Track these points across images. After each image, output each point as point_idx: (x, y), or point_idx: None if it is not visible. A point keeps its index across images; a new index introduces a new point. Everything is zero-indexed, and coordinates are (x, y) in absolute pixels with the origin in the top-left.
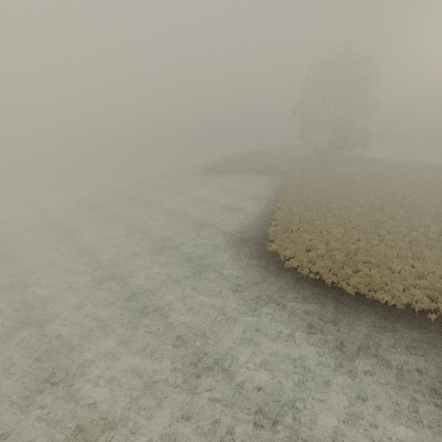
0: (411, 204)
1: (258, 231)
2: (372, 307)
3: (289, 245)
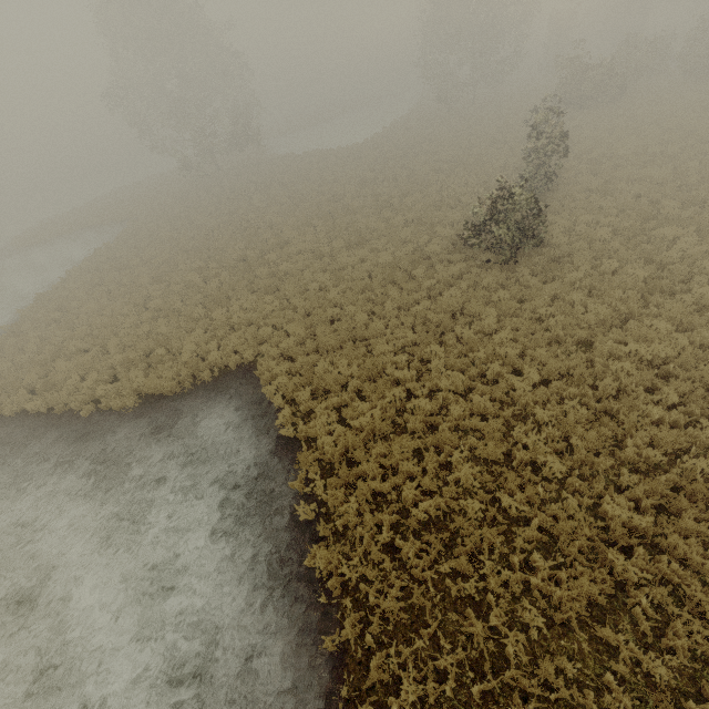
0: (247, 226)
1: None
2: (25, 426)
3: None
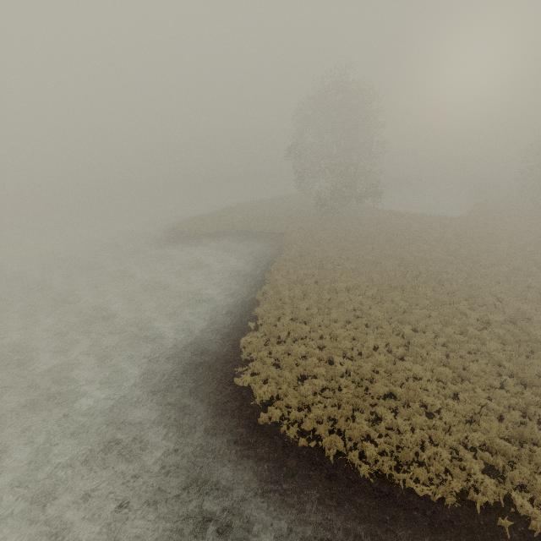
0: (439, 278)
1: (227, 343)
2: (406, 510)
3: (271, 372)
